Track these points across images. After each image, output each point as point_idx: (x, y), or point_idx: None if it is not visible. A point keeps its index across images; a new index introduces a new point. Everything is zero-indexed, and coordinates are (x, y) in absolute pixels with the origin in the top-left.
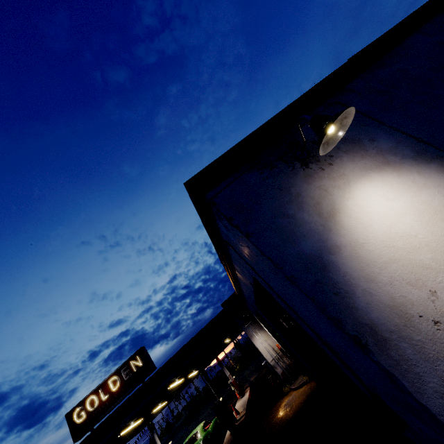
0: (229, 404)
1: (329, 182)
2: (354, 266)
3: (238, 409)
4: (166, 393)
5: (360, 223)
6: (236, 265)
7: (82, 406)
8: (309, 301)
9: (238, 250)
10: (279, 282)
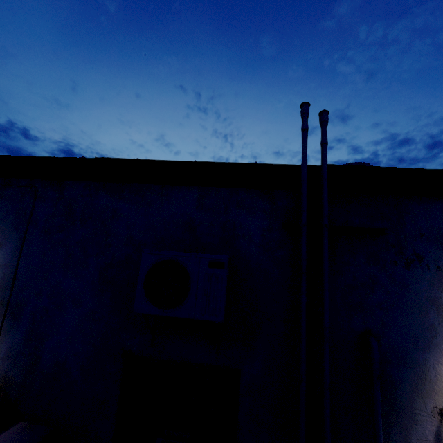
0: None
1: None
2: None
3: None
4: None
5: None
6: None
7: None
8: None
9: None
10: None
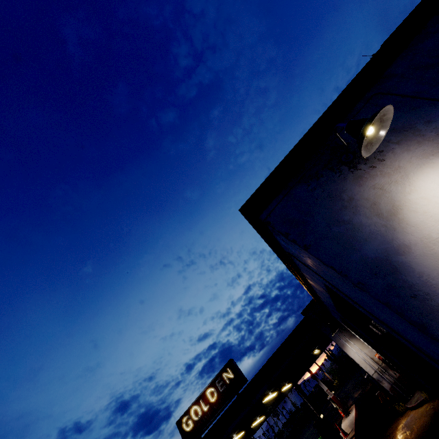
0: (333, 424)
1: (384, 179)
2: (430, 265)
3: (346, 429)
4: (262, 407)
5: (429, 216)
6: (305, 273)
7: (188, 415)
8: (384, 306)
9: (301, 260)
10: (349, 289)
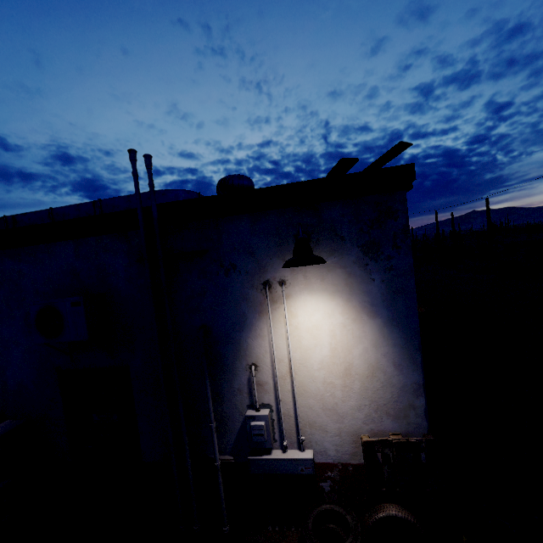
0: None
1: None
2: None
3: None
4: None
5: None
6: None
7: None
8: None
9: None
10: None
